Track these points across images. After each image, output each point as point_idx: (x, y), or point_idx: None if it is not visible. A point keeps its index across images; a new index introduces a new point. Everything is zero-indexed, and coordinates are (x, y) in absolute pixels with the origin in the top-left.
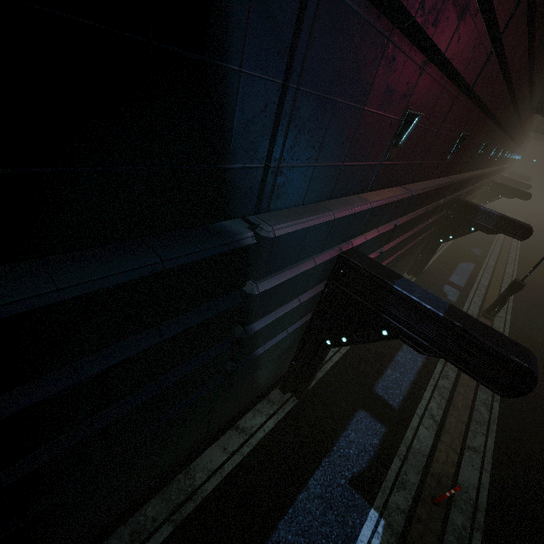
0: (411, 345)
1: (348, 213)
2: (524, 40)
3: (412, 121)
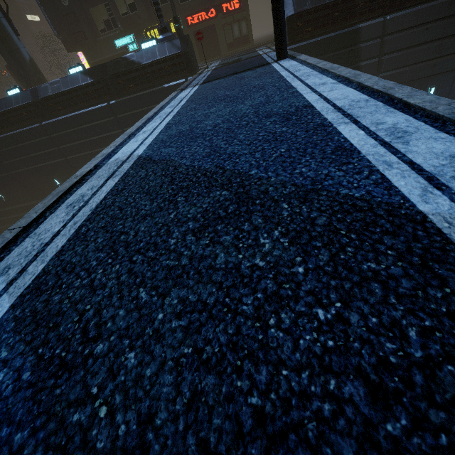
0: None
1: None
2: None
3: (430, 90)
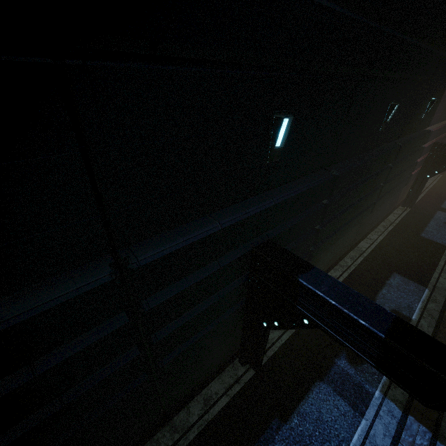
0: None
1: (440, 127)
2: None
3: None
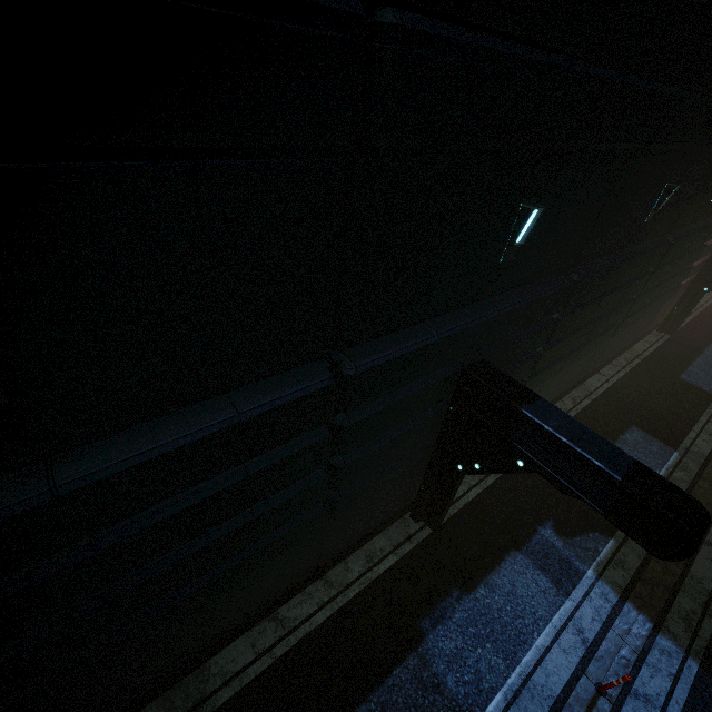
0: None
1: None
2: None
3: None
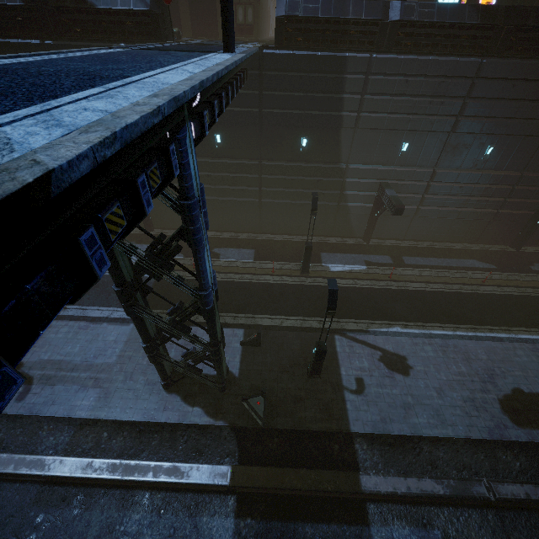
0: (387, 209)
1: (379, 169)
2: (509, 106)
3: (404, 145)
